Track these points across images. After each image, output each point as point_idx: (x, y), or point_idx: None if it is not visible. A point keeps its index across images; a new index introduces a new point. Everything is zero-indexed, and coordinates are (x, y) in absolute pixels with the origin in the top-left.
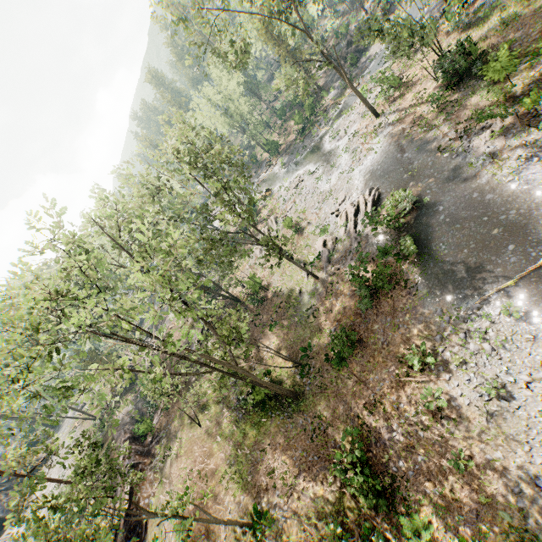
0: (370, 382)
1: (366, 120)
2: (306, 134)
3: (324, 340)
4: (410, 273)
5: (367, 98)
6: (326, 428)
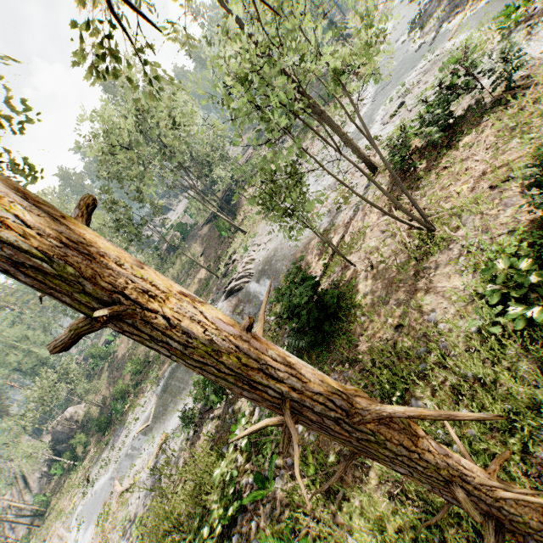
0: None
1: None
2: None
3: None
4: None
5: None
6: None
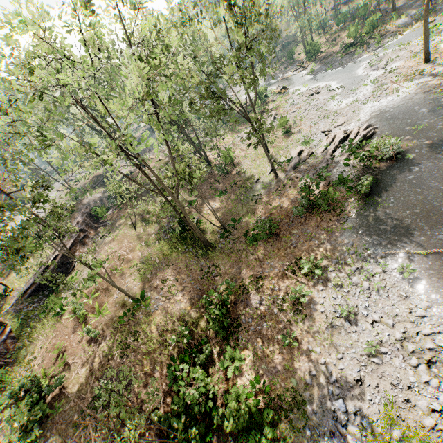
0: (265, 264)
1: (412, 61)
2: (350, 51)
3: (253, 221)
4: (350, 206)
5: (430, 39)
6: (216, 275)
